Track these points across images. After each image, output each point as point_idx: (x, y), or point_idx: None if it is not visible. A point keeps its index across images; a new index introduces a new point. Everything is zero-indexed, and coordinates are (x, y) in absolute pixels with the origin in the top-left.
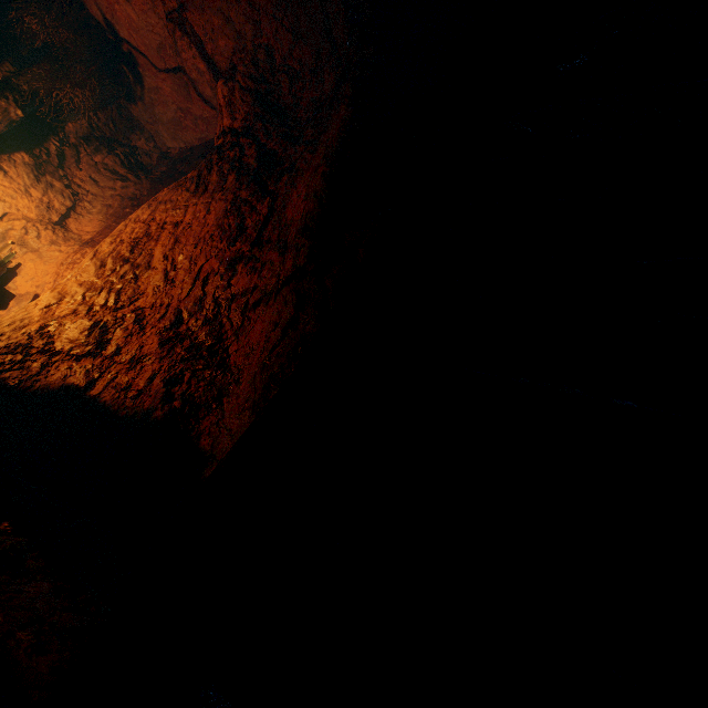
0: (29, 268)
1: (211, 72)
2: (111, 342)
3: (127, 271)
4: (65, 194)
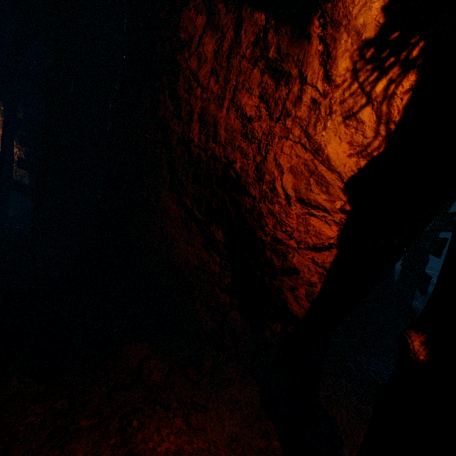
0: None
1: None
2: None
3: None
4: None
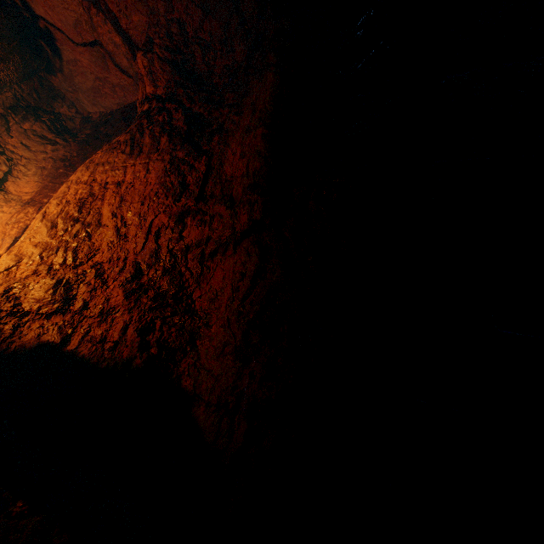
0: None
1: (127, 45)
2: (76, 297)
3: (79, 230)
4: (0, 160)
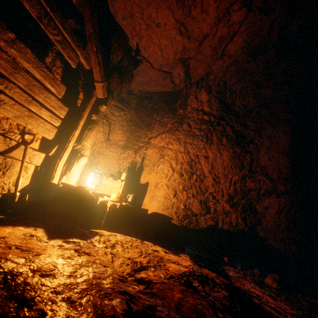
0: (101, 162)
1: (185, 76)
2: (210, 207)
3: (196, 178)
4: (107, 124)
